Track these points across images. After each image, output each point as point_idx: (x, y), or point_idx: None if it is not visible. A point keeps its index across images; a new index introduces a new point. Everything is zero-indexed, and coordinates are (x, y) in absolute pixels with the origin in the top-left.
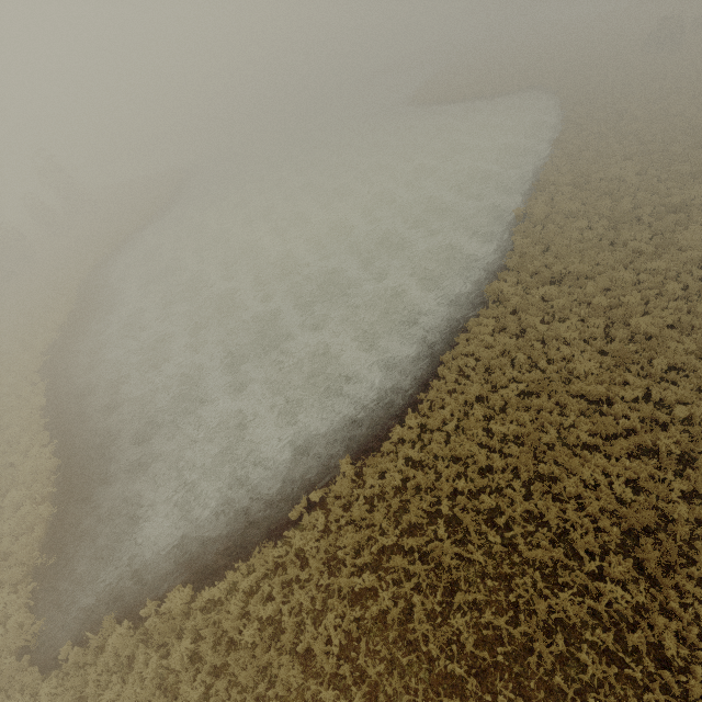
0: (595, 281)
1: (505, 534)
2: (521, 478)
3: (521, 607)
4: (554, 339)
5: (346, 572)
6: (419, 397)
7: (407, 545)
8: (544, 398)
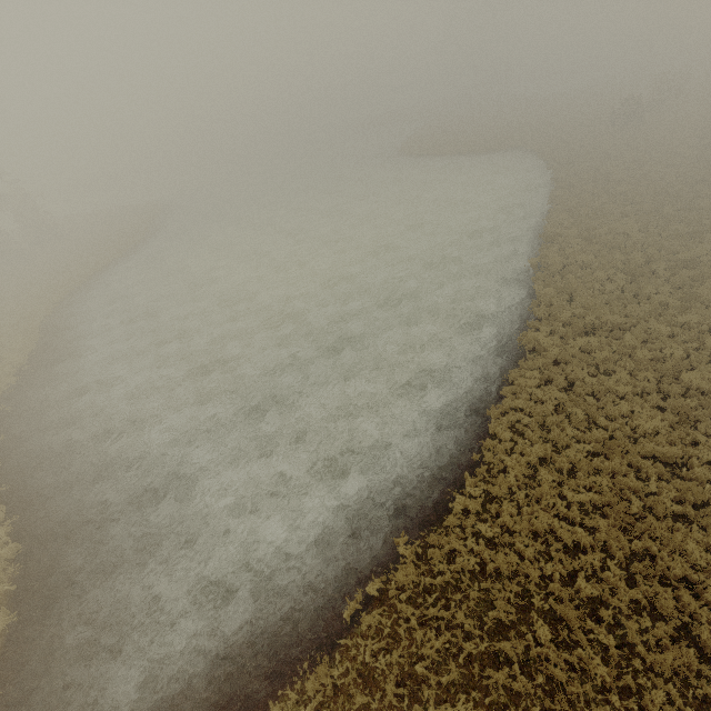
0: (631, 333)
1: (615, 632)
2: (615, 558)
3: None
4: (608, 393)
5: (430, 695)
6: (472, 458)
7: (499, 651)
8: (616, 460)
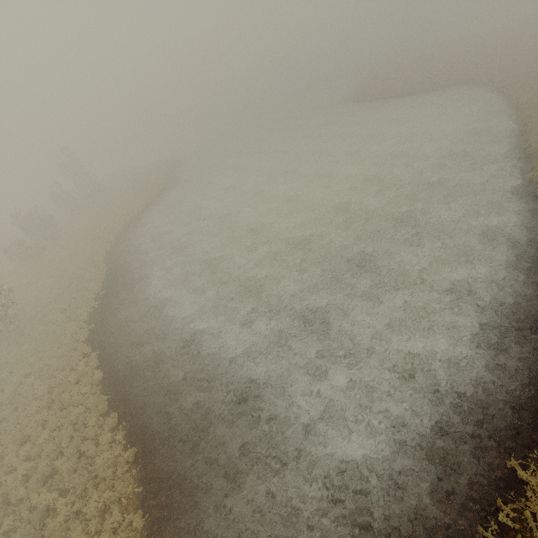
0: None
1: None
2: None
3: None
4: None
5: None
6: None
7: None
8: None
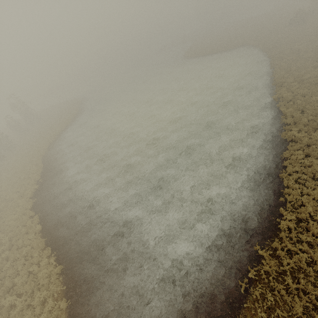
0: None
1: None
2: None
3: None
4: None
5: None
6: (280, 200)
7: None
8: None
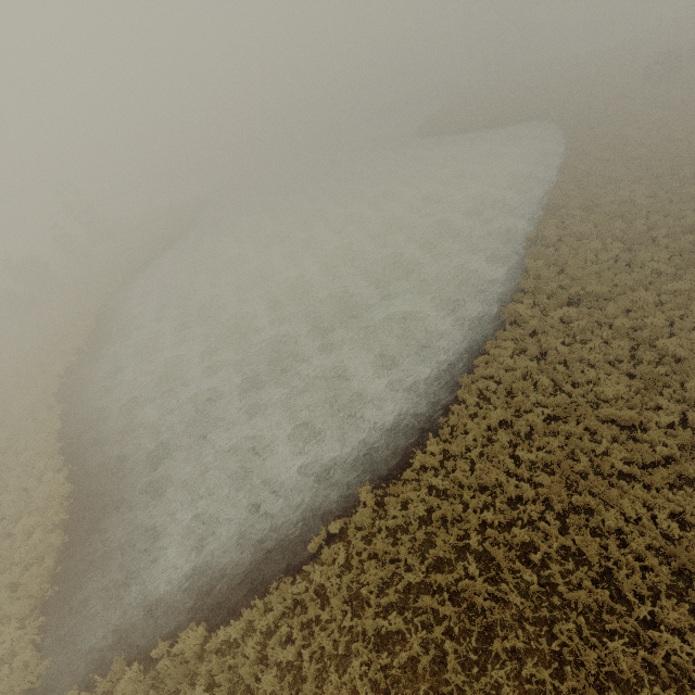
0: (615, 302)
1: (541, 572)
2: (554, 510)
3: (566, 657)
4: (577, 361)
5: (370, 612)
6: (439, 422)
7: (435, 583)
8: (572, 423)
